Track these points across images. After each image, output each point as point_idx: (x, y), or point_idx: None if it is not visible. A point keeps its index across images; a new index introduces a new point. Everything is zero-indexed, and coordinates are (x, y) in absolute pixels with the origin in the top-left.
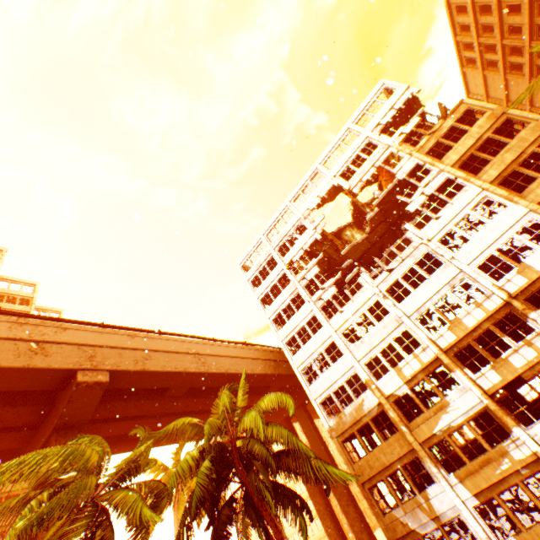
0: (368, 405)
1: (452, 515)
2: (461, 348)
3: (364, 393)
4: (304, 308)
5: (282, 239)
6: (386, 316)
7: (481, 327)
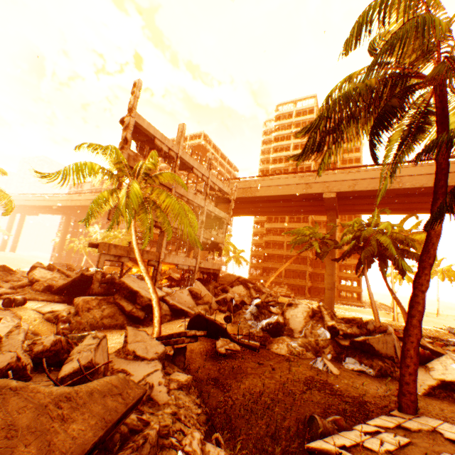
0: None
1: None
2: None
3: None
4: None
5: None
6: None
7: None
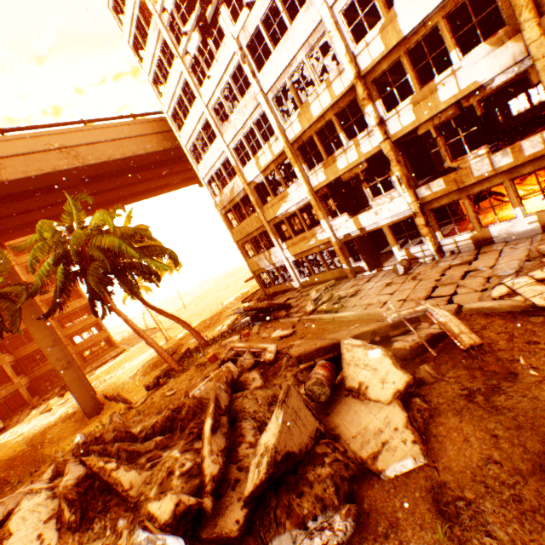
0: (237, 189)
1: (282, 264)
2: (305, 142)
3: (235, 179)
4: (175, 67)
5: None
6: (248, 91)
7: (325, 119)
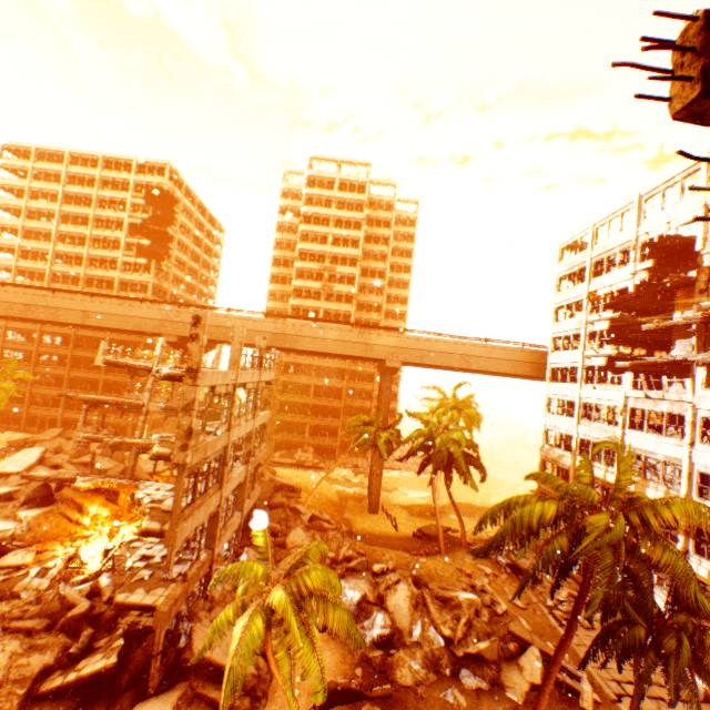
0: (564, 461)
1: None
2: None
3: (567, 453)
4: (575, 353)
5: (602, 252)
6: (613, 427)
7: None
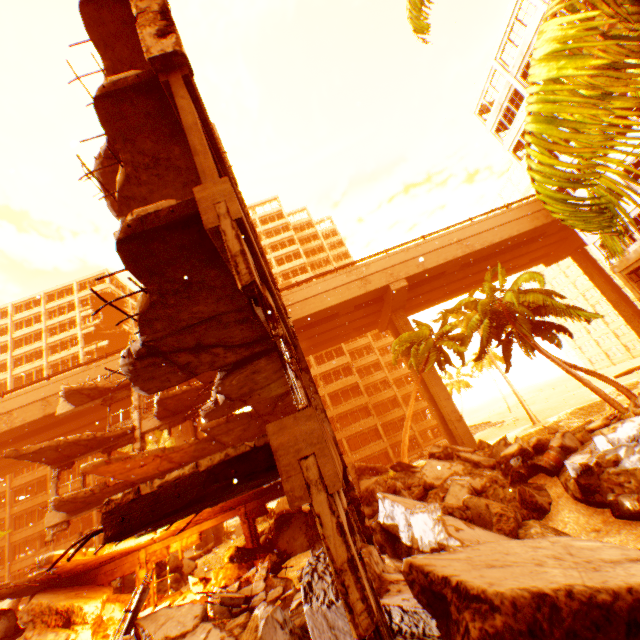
0: None
1: None
2: None
3: None
4: None
5: (522, 59)
6: None
7: None
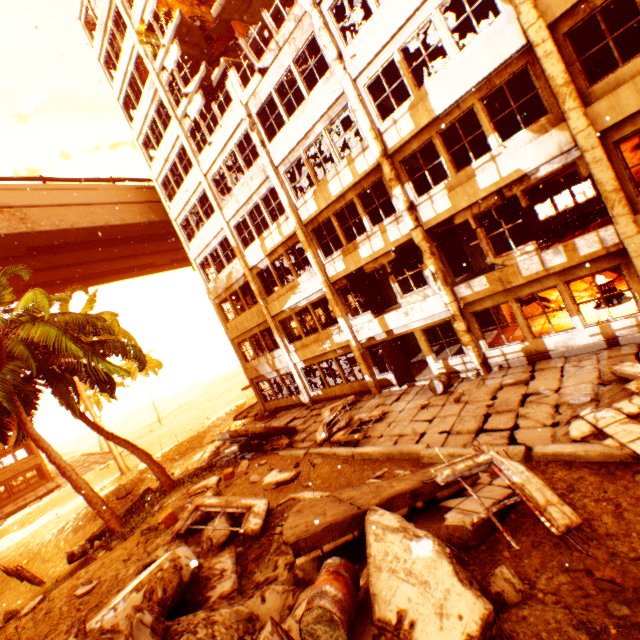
0: (236, 275)
1: (288, 371)
2: (321, 224)
3: (234, 261)
4: (171, 130)
5: None
6: (256, 162)
7: (346, 199)
